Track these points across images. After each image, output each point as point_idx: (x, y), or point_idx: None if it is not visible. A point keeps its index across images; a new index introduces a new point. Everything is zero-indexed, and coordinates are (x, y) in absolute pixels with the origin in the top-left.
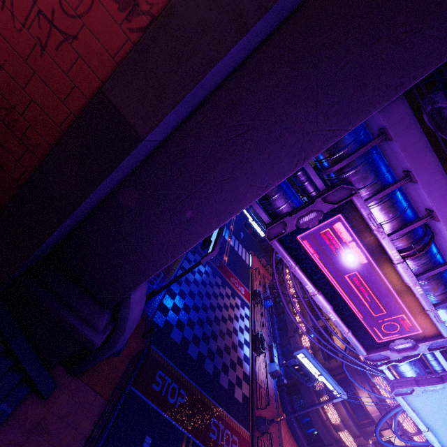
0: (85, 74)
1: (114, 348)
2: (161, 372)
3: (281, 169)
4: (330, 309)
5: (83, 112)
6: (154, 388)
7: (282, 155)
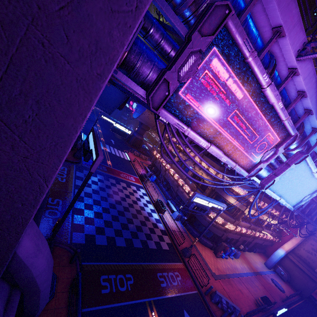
0: None
1: (37, 310)
2: (104, 276)
3: None
4: (222, 153)
5: None
6: (104, 293)
7: None
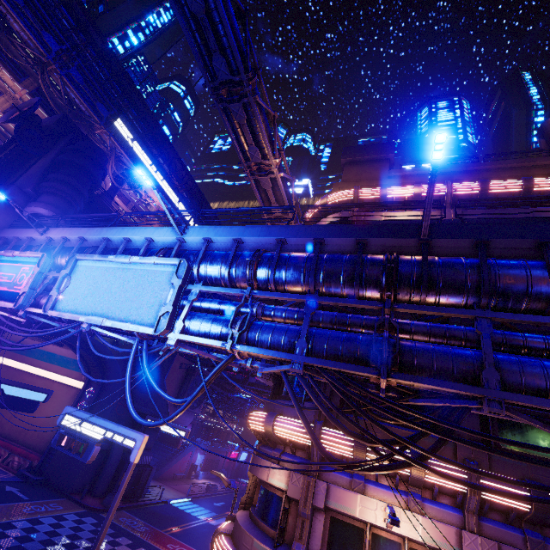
0: None
1: None
2: None
3: None
4: None
5: None
6: None
7: None
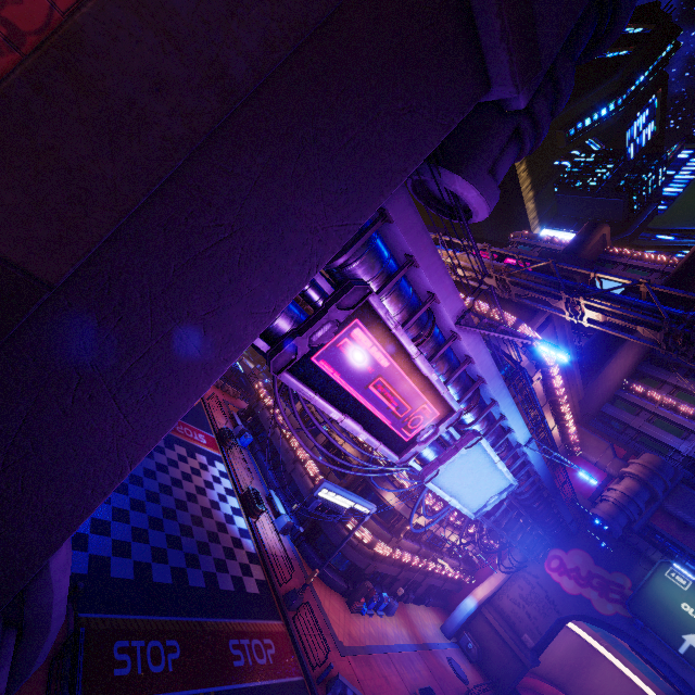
0: None
1: (28, 673)
2: (121, 642)
3: (290, 283)
4: (360, 429)
5: None
6: (120, 675)
7: (289, 264)
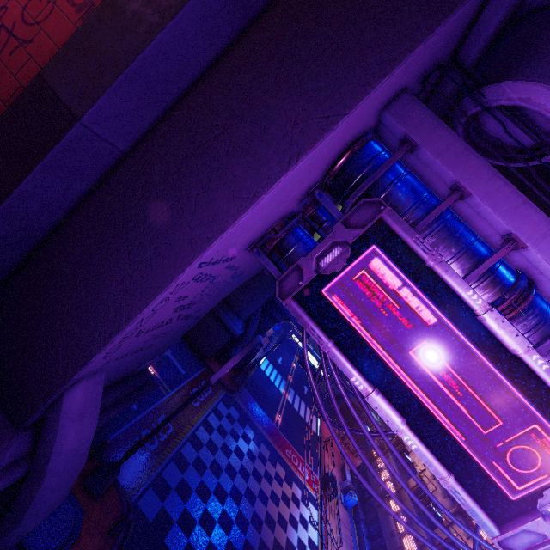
0: (34, 73)
1: (20, 521)
2: None
3: (270, 171)
4: (402, 422)
5: (16, 100)
6: None
7: (269, 154)
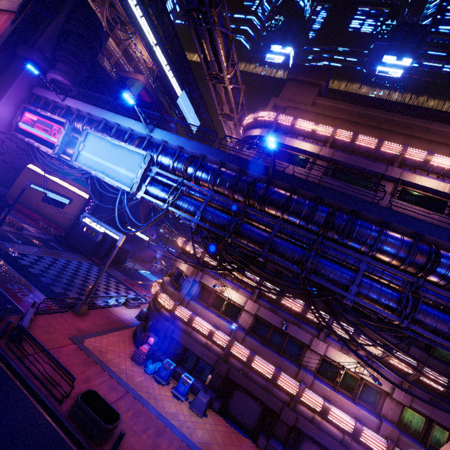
0: None
1: None
2: None
3: None
4: (34, 141)
5: None
6: None
7: None
